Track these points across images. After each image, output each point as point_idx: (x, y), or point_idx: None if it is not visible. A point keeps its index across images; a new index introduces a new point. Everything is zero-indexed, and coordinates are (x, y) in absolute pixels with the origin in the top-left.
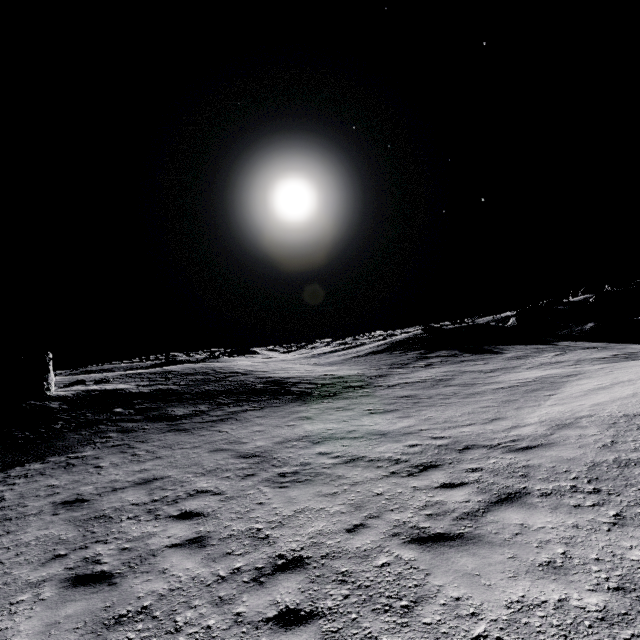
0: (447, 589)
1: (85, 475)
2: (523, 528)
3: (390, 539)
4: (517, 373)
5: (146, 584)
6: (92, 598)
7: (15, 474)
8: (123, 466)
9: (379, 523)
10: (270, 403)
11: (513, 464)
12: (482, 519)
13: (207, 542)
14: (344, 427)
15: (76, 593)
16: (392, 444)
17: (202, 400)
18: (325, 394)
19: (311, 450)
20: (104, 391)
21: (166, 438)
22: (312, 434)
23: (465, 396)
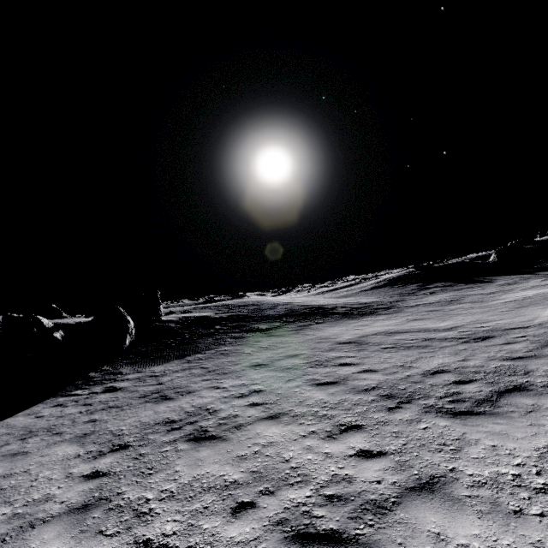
0: (541, 368)
1: (244, 356)
2: None
3: (490, 361)
4: (515, 293)
5: (362, 382)
6: (338, 387)
7: (192, 359)
8: (263, 352)
9: (476, 357)
10: (325, 319)
11: (547, 332)
12: (543, 350)
13: (375, 370)
14: (401, 327)
15: (326, 387)
16: (448, 332)
17: (271, 320)
18: (363, 313)
19: (390, 338)
20: (196, 317)
21: (272, 339)
22: (380, 332)
23: (481, 307)
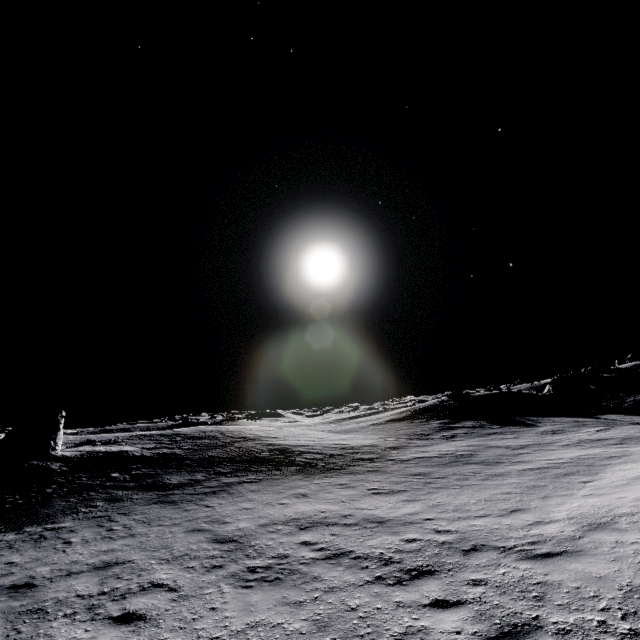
0: None
1: (50, 552)
2: None
3: None
4: (550, 451)
5: None
6: None
7: None
8: (92, 543)
9: None
10: (270, 475)
11: (526, 578)
12: None
13: None
14: (340, 509)
15: None
16: (387, 536)
17: (201, 467)
18: (331, 467)
19: (295, 538)
20: (108, 453)
21: (150, 511)
22: (302, 516)
23: (485, 477)
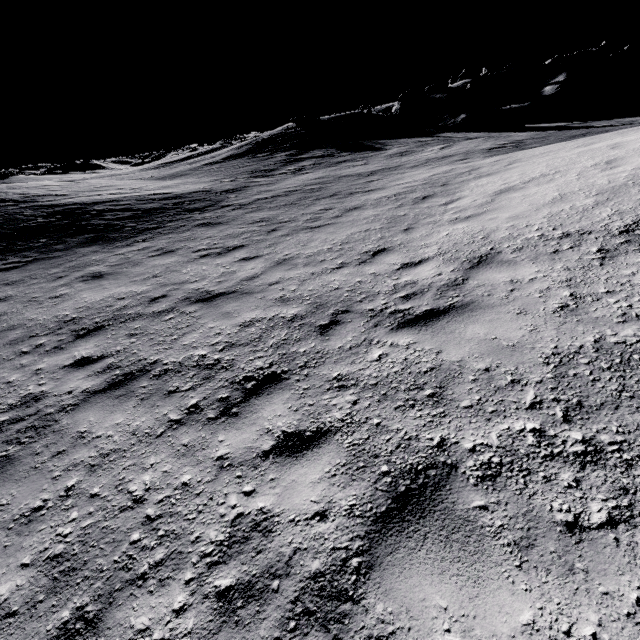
0: None
1: None
2: None
3: None
4: (402, 174)
5: None
6: None
7: None
8: None
9: None
10: (46, 252)
11: (413, 364)
12: (355, 619)
13: None
14: (148, 291)
15: None
16: (215, 323)
17: None
18: (144, 227)
19: (64, 356)
20: None
21: None
22: (86, 314)
23: (339, 214)
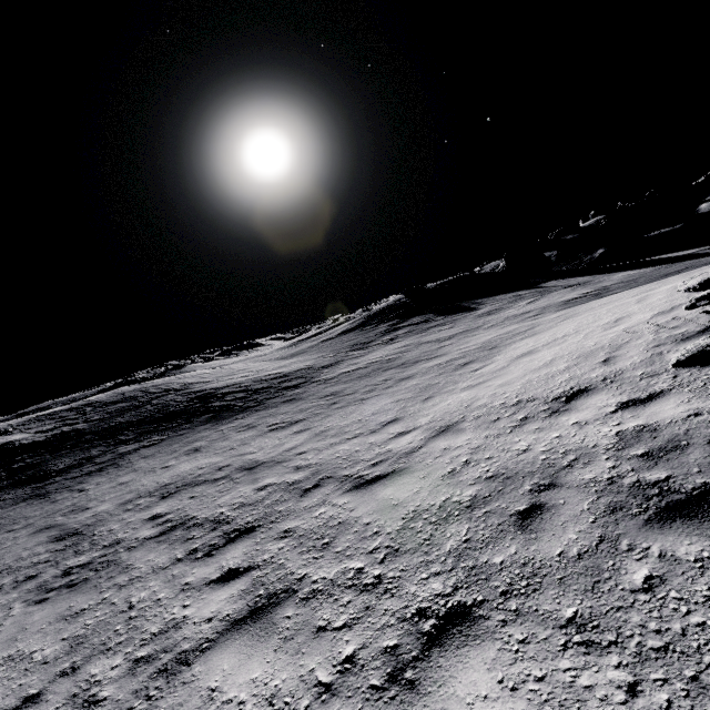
0: None
1: None
2: (205, 704)
3: None
4: (472, 337)
5: None
6: None
7: None
8: None
9: (60, 690)
10: (177, 431)
11: (332, 519)
12: (183, 674)
13: None
14: (221, 461)
15: None
16: (244, 487)
17: (101, 440)
18: (248, 405)
19: (147, 512)
20: None
21: (10, 514)
22: (175, 480)
23: (392, 384)
